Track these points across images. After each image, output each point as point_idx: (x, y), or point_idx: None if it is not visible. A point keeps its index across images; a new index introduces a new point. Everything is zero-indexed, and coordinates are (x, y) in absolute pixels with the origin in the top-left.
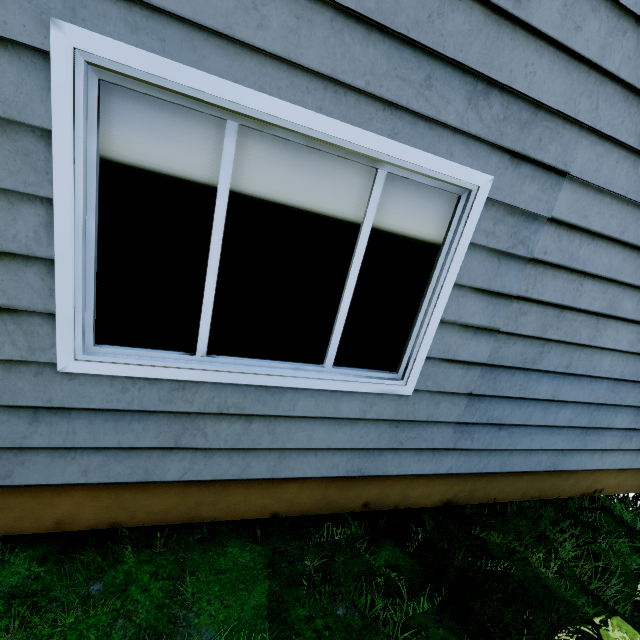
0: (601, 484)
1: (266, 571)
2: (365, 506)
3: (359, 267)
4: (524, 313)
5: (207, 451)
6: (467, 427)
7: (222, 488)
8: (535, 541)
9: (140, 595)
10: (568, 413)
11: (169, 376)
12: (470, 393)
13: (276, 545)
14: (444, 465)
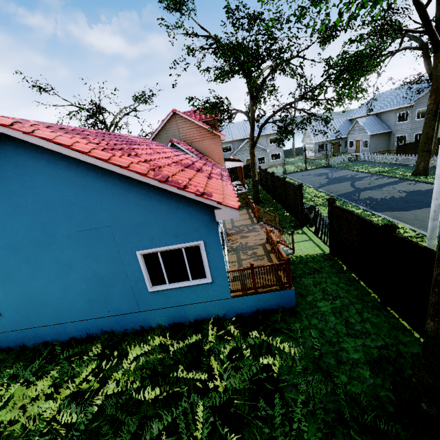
0: None
1: None
2: None
3: None
4: None
5: None
6: None
7: None
8: None
9: None
10: None
11: None
12: None
13: None
14: None
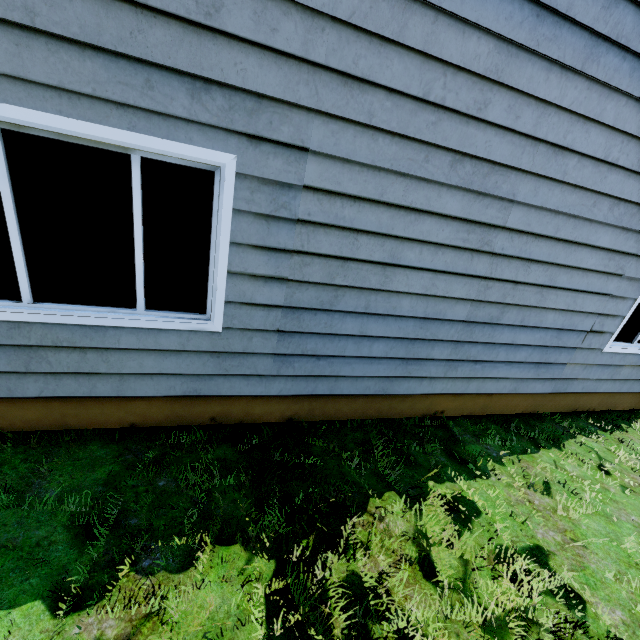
0: (440, 407)
1: (114, 460)
2: (213, 420)
3: (141, 232)
4: (307, 264)
5: (56, 375)
6: (286, 358)
7: (80, 404)
8: (358, 446)
9: (10, 471)
10: (382, 346)
11: (3, 318)
12: (279, 330)
13: (126, 444)
14: (274, 388)
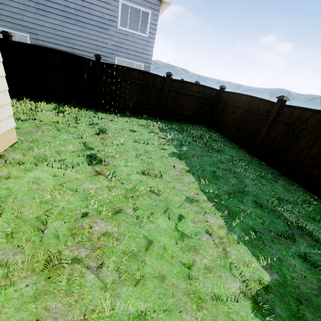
0: None
1: None
2: None
3: None
4: None
5: None
6: None
7: None
8: None
9: None
10: None
11: None
12: None
13: None
14: None
